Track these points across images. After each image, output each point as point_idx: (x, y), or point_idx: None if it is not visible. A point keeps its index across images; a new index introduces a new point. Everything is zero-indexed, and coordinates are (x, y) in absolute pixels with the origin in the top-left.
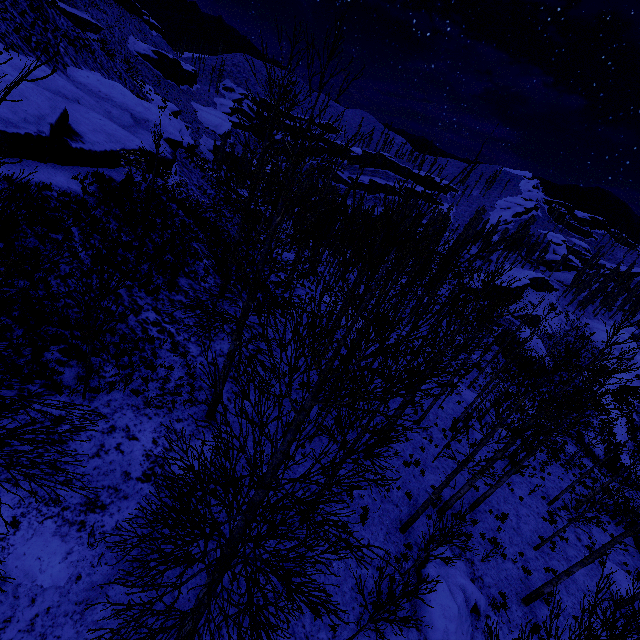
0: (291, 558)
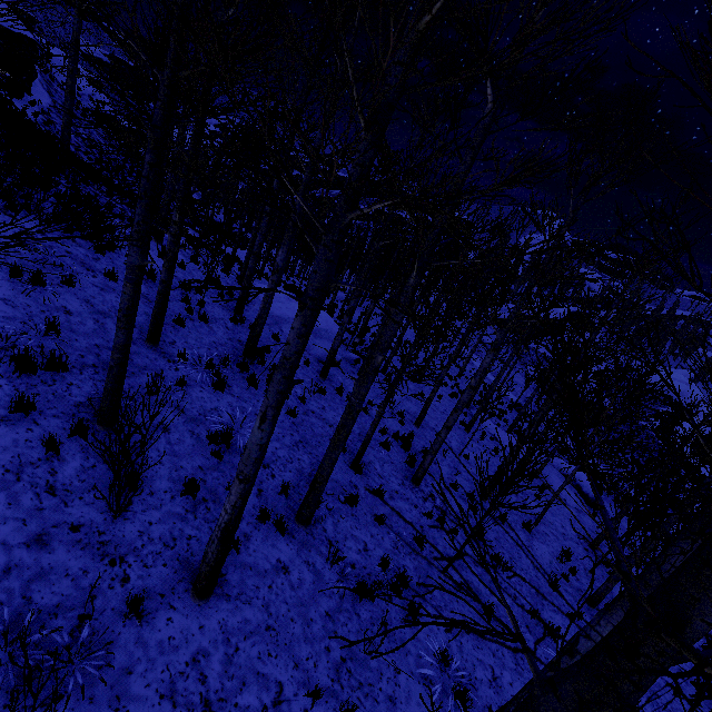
0: None
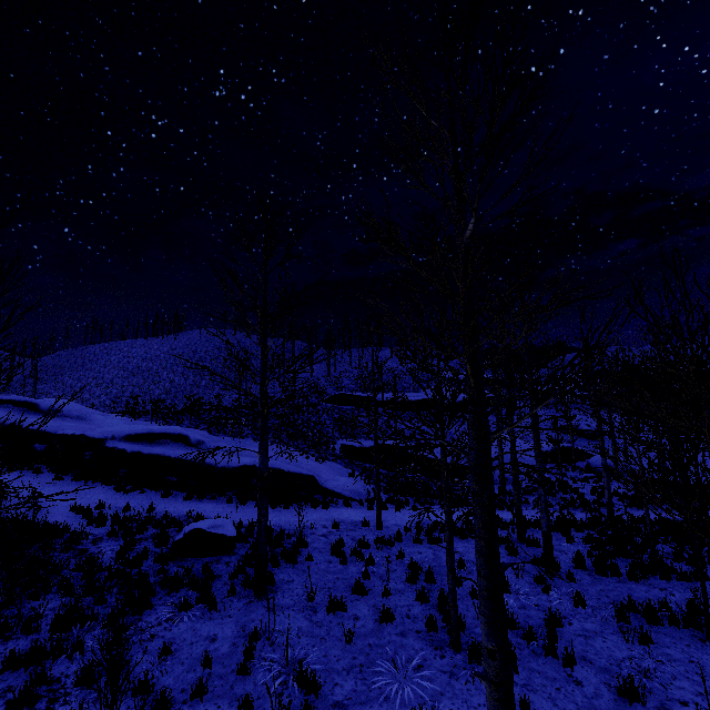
0: None
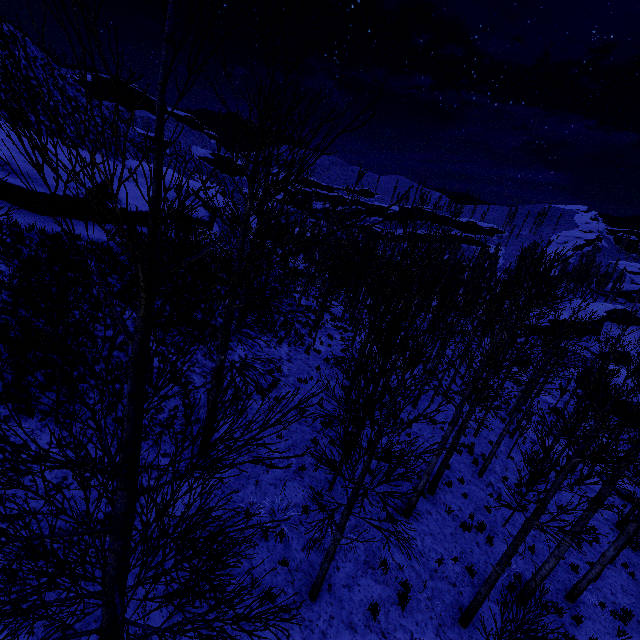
0: (195, 628)
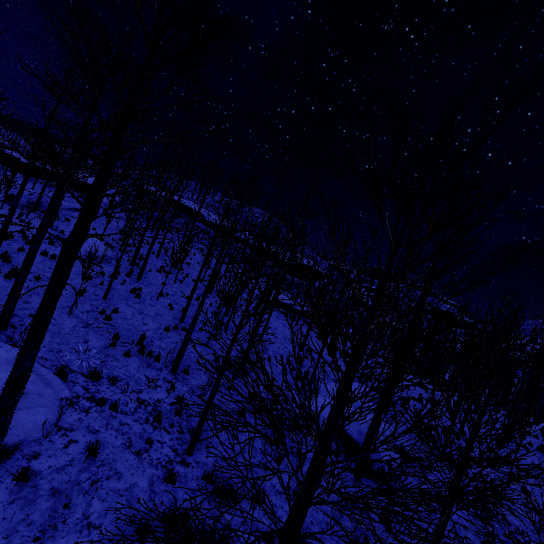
0: None
